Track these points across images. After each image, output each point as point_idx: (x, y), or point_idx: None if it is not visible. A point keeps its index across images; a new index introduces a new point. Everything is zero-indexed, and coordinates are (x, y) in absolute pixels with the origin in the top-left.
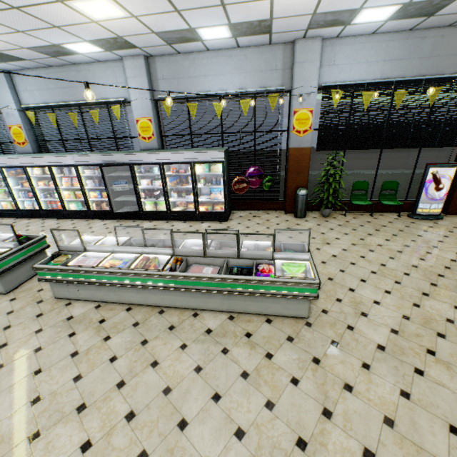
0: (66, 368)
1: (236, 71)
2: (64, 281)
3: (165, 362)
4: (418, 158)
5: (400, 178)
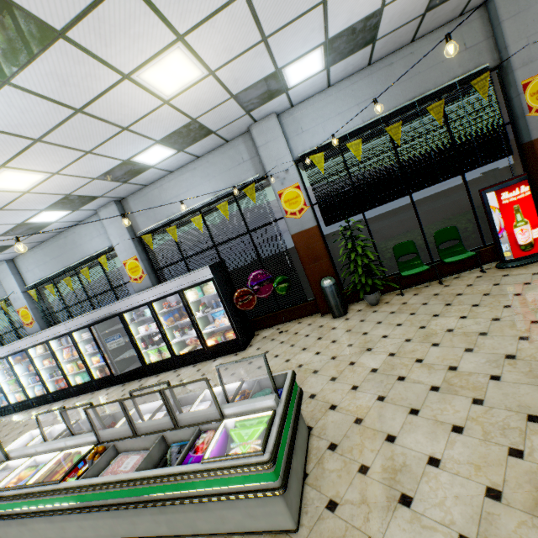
0: None
1: (205, 180)
2: None
3: None
4: (467, 188)
5: (459, 221)
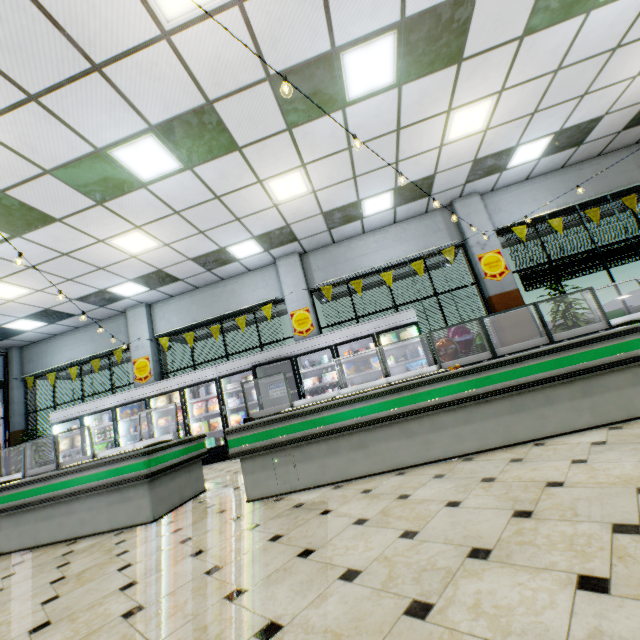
0: (366, 534)
1: (397, 243)
2: (276, 444)
3: (573, 477)
4: None
5: None
